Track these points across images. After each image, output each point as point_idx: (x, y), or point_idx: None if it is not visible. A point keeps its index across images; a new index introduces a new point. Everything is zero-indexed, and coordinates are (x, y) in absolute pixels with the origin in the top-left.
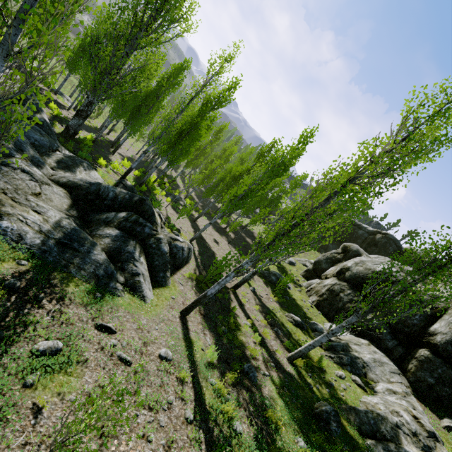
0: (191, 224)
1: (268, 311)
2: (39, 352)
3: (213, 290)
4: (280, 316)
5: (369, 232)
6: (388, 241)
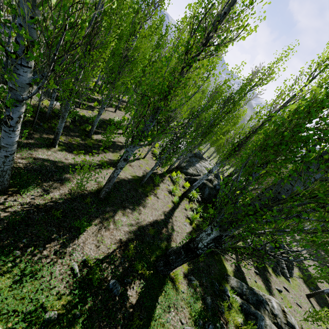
0: None
1: None
2: (278, 289)
3: (328, 290)
4: None
5: None
6: None
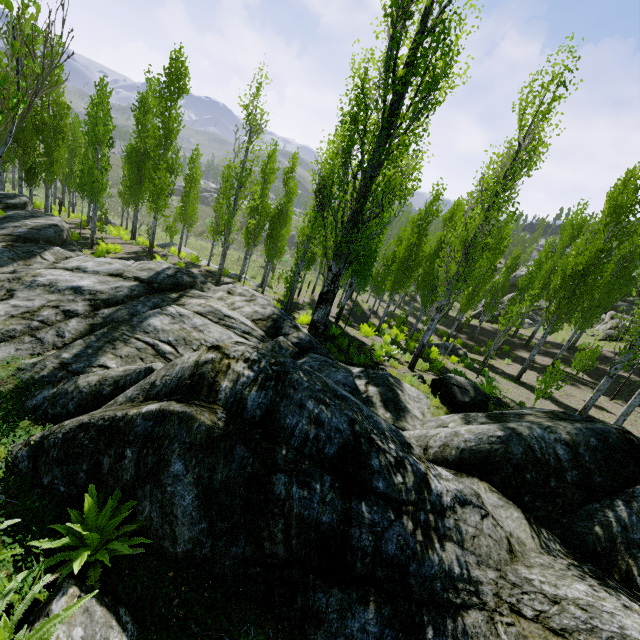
0: (530, 392)
1: None
2: None
3: None
4: None
5: None
6: None
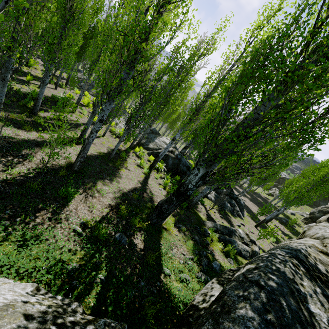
0: None
1: (286, 234)
2: (238, 225)
3: (268, 217)
4: (293, 237)
5: None
6: None
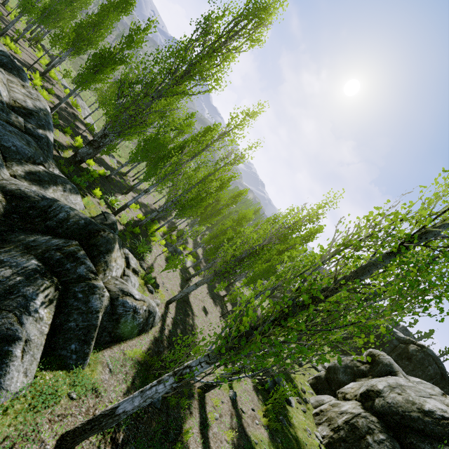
0: (180, 283)
1: (247, 445)
2: None
3: (130, 405)
4: None
5: (400, 338)
6: (426, 357)
